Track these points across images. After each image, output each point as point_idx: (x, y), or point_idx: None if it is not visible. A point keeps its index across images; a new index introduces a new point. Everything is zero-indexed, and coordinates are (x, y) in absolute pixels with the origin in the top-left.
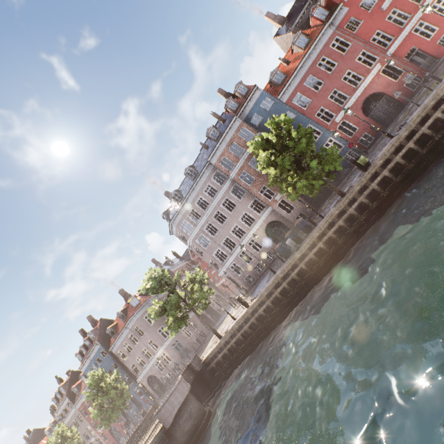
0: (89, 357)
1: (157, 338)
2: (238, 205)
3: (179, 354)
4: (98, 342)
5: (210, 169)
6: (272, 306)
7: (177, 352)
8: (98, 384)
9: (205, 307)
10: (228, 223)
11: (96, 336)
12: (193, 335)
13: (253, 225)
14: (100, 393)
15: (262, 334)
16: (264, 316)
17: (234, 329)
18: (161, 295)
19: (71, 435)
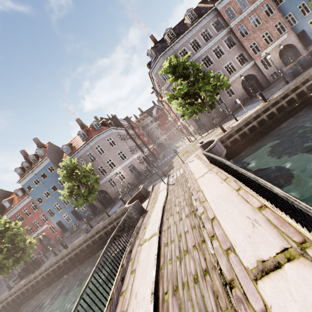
0: (33, 172)
1: (116, 158)
2: (227, 54)
3: (133, 175)
4: (48, 158)
5: (213, 15)
6: (295, 98)
7: (132, 173)
8: (73, 170)
9: (212, 107)
10: (213, 68)
11: (45, 153)
12: (143, 166)
13: (234, 74)
14: (74, 178)
15: (273, 125)
16: (285, 106)
17: (250, 118)
18: (118, 131)
19: (14, 227)
